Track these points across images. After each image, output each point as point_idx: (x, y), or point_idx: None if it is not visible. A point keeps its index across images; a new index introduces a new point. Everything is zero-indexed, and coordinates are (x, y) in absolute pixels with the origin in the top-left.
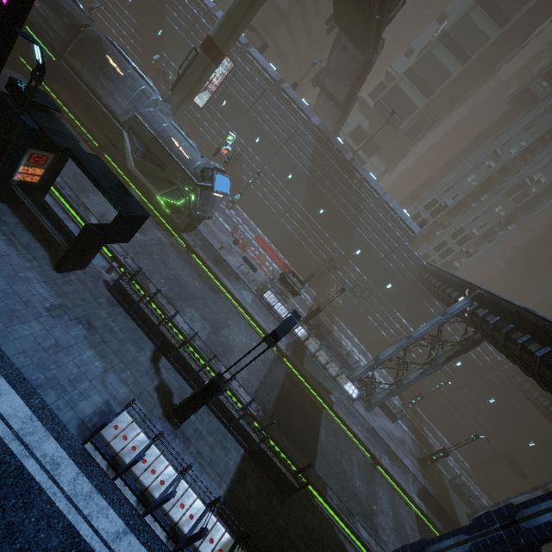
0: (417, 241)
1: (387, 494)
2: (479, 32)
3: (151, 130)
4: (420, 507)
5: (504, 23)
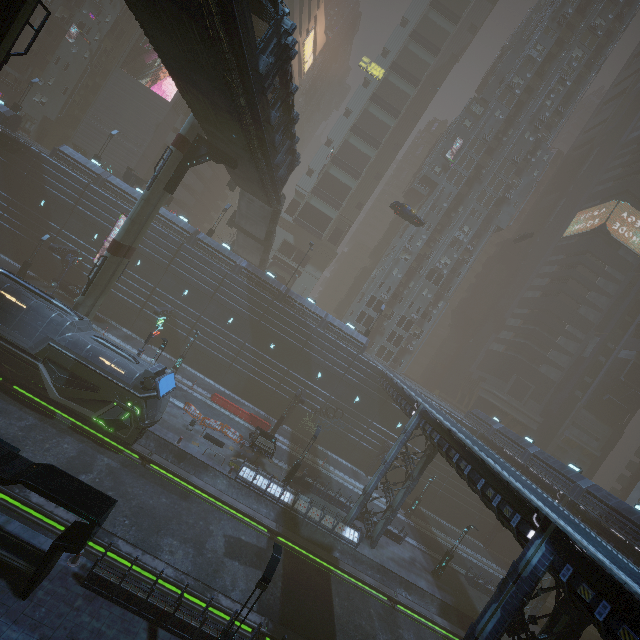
0: (371, 336)
1: (412, 631)
2: (361, 153)
3: (73, 356)
4: (444, 627)
5: (378, 146)
